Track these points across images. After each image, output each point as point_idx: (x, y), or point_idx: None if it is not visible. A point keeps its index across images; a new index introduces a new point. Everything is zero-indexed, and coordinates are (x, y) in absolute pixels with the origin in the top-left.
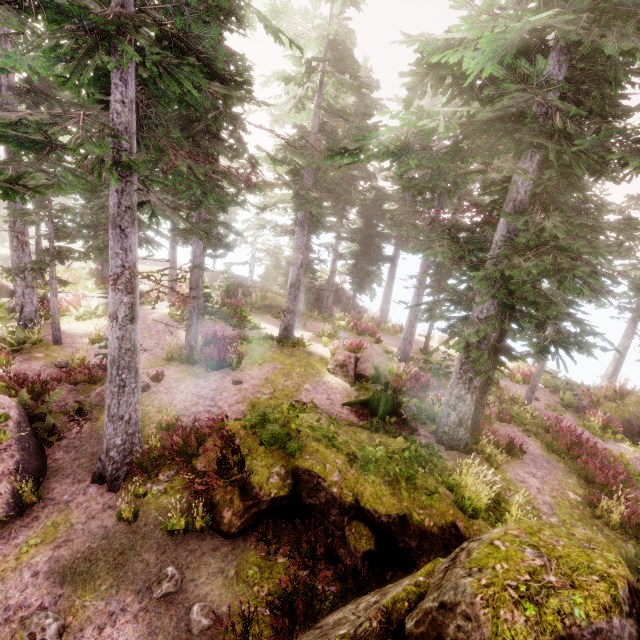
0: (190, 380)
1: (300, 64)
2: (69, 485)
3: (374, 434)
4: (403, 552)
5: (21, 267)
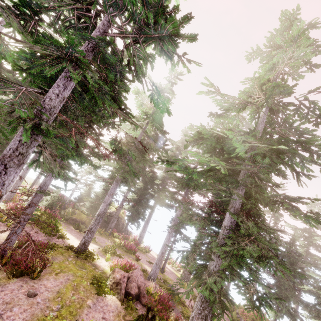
0: None
1: (143, 114)
2: None
3: None
4: None
5: None
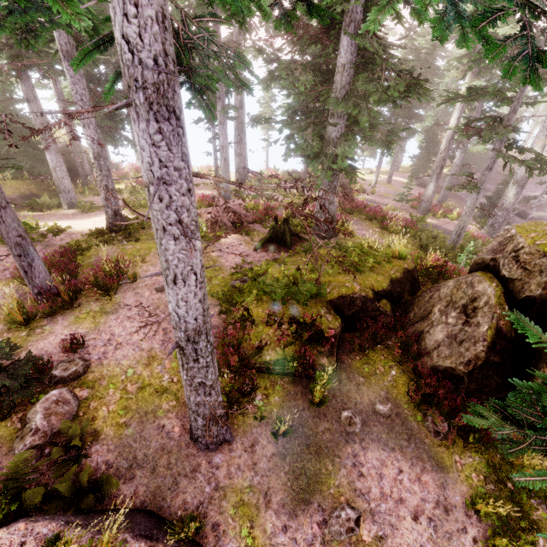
0: (111, 320)
1: None
2: (192, 484)
3: (304, 255)
4: (397, 297)
5: None
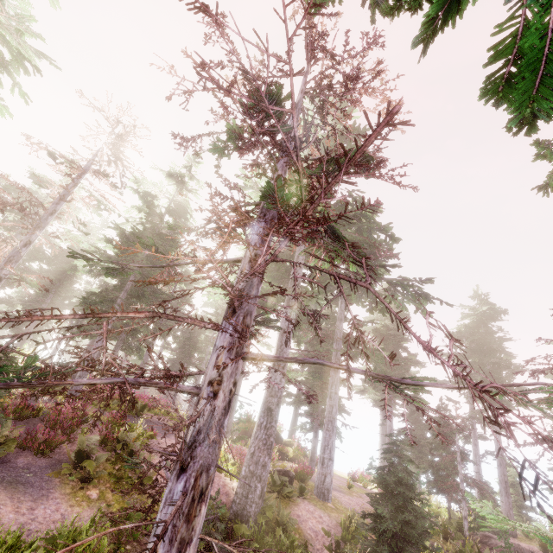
0: None
1: None
2: None
3: None
4: None
5: None
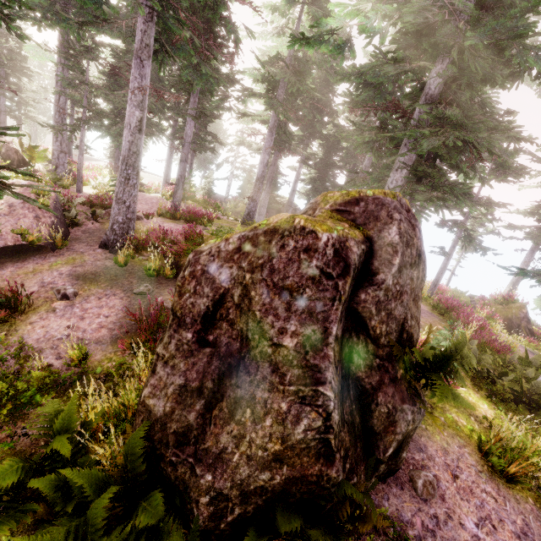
0: (172, 223)
1: None
2: (84, 246)
3: None
4: None
5: (61, 126)
